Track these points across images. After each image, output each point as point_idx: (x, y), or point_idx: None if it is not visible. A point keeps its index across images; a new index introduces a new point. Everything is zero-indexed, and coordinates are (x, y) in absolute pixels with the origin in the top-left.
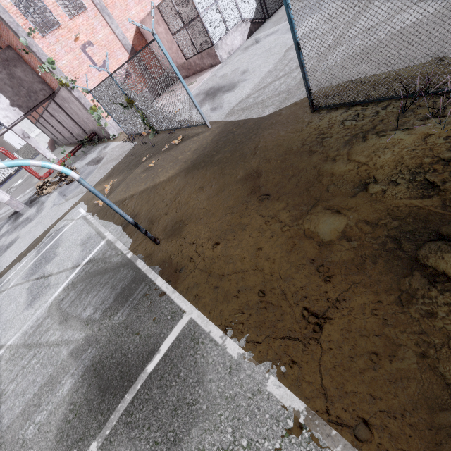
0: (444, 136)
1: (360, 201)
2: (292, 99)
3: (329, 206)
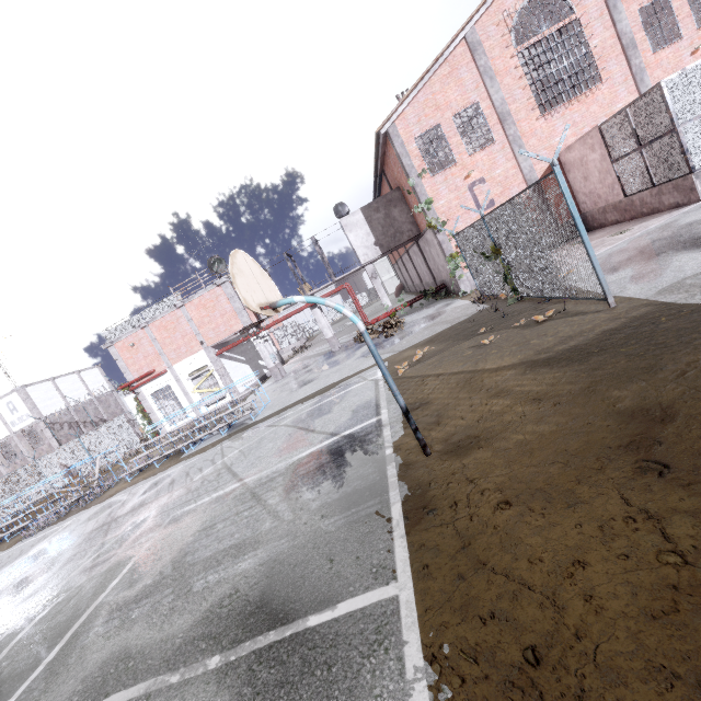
0: None
1: None
2: None
3: None
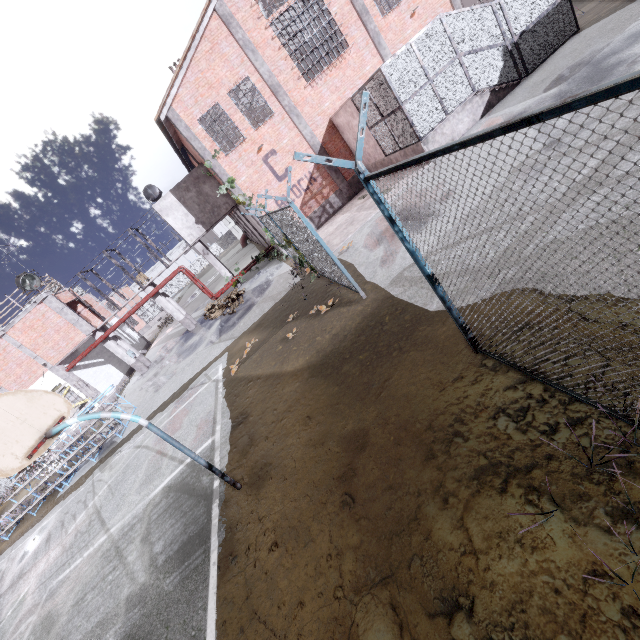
0: (626, 602)
1: (432, 639)
2: (472, 296)
3: (397, 602)
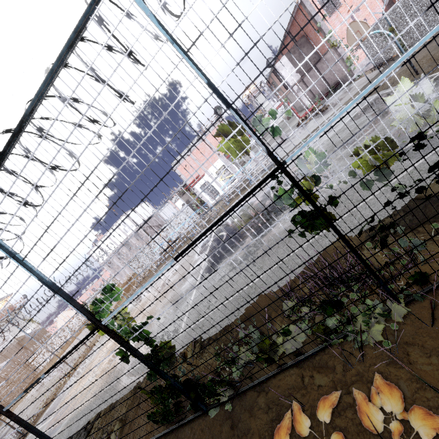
0: None
1: None
2: None
3: None
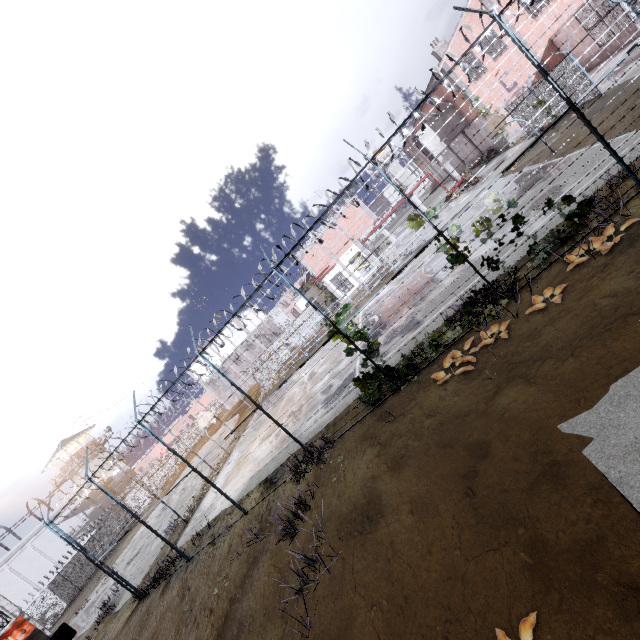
0: None
1: None
2: None
3: None
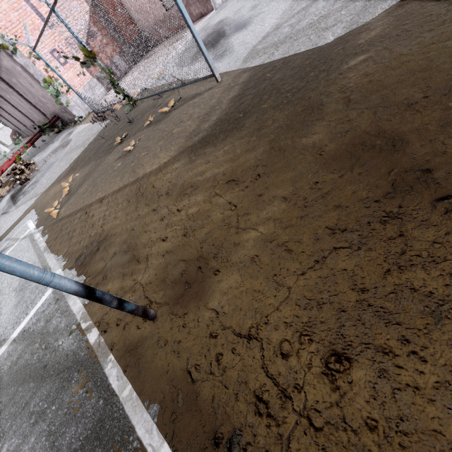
0: None
1: None
2: (385, 2)
3: None
